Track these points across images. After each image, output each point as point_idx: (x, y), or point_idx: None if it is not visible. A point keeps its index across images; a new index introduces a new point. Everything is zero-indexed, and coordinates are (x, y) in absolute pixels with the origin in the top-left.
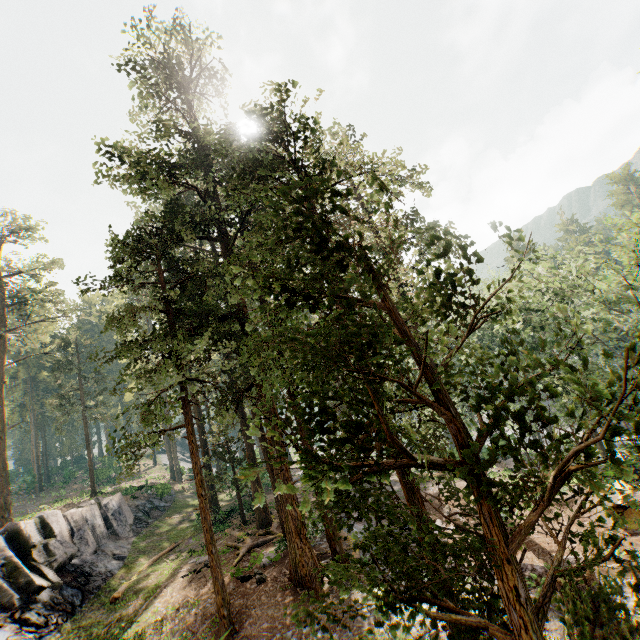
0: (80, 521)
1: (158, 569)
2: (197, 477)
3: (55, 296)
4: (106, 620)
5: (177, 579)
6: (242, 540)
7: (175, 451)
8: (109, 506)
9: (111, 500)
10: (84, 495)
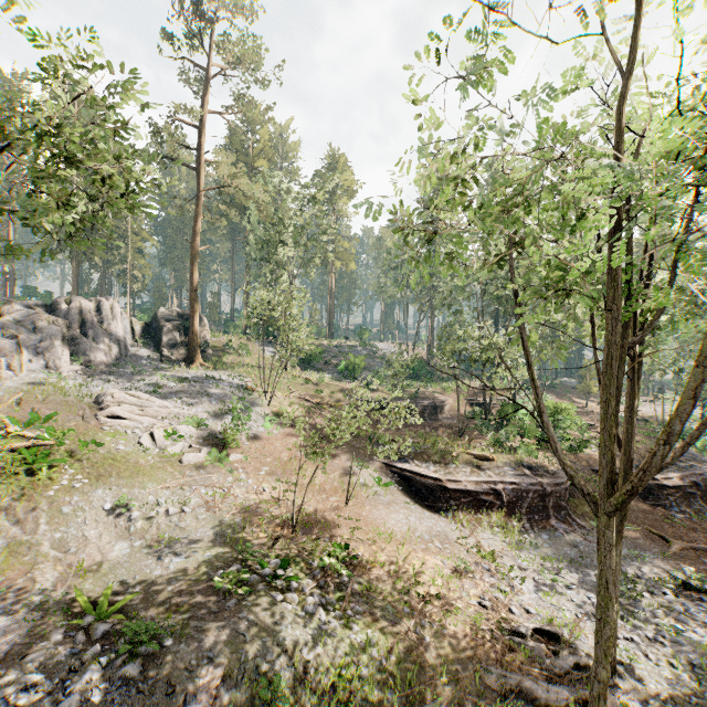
0: None
1: None
2: None
3: None
4: None
5: None
6: None
7: None
8: None
9: None
10: None
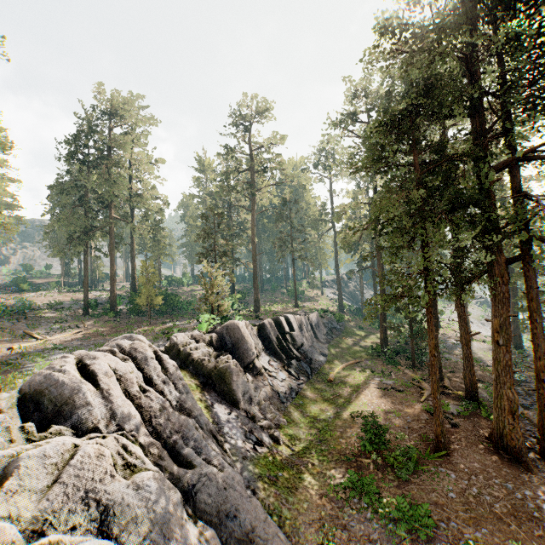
0: (302, 325)
1: (351, 373)
2: (431, 341)
3: (280, 165)
4: (330, 392)
5: (370, 387)
6: (417, 381)
7: (341, 291)
8: (312, 319)
9: (313, 316)
10: (288, 304)
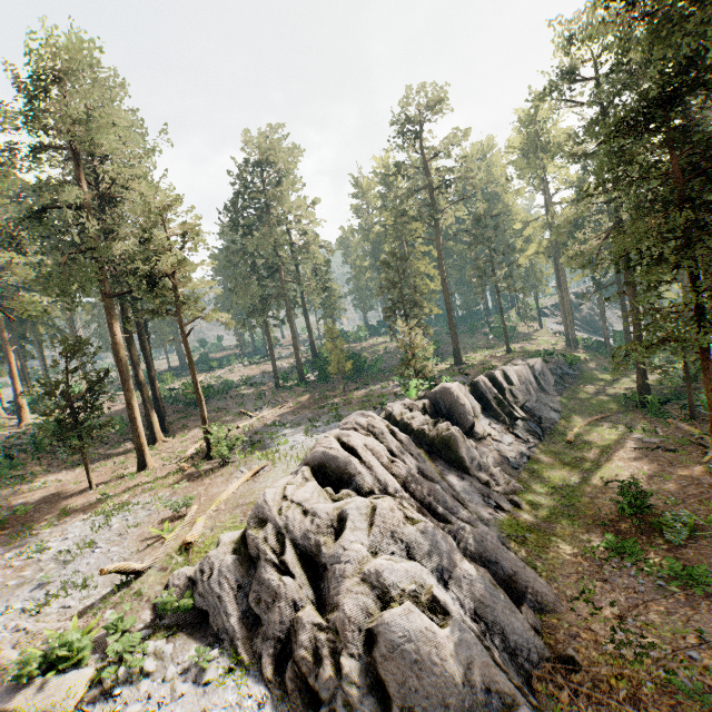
0: (522, 377)
1: (596, 431)
2: (709, 392)
3: (466, 171)
4: (570, 455)
5: (626, 448)
6: (697, 437)
7: (571, 321)
8: (534, 368)
9: (535, 363)
10: (496, 349)
